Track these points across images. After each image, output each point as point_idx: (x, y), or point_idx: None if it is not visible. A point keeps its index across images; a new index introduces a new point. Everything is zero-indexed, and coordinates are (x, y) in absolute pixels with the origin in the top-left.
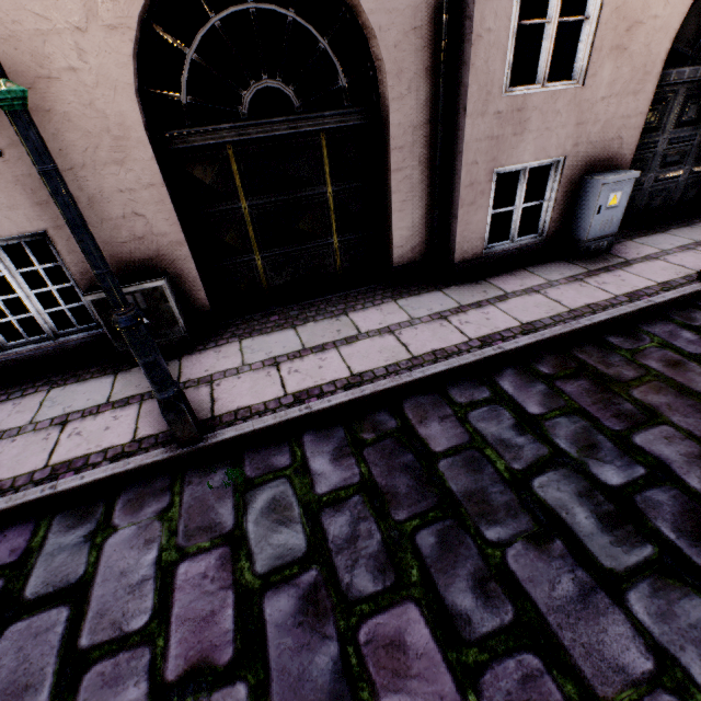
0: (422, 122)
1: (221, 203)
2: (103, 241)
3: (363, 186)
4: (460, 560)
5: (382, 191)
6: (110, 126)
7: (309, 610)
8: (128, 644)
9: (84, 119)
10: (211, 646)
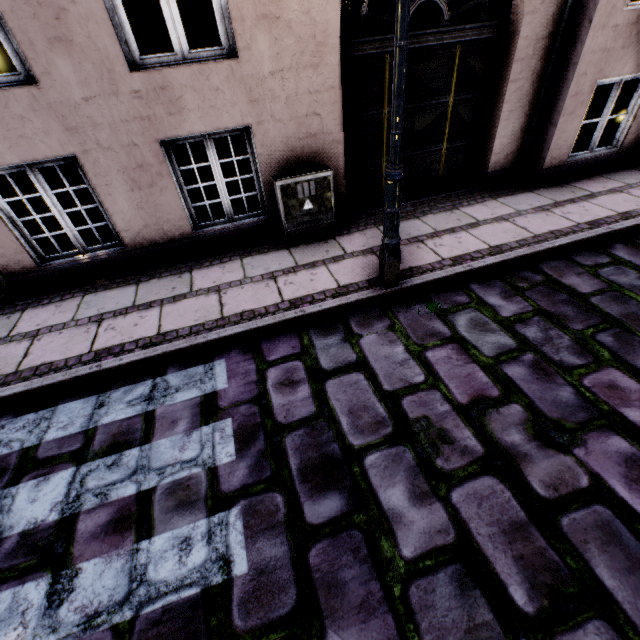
0: (544, 35)
1: (368, 108)
2: (287, 137)
3: (477, 97)
4: (637, 348)
5: (491, 102)
6: (316, 33)
7: (539, 373)
8: (420, 389)
9: (300, 27)
10: (481, 389)
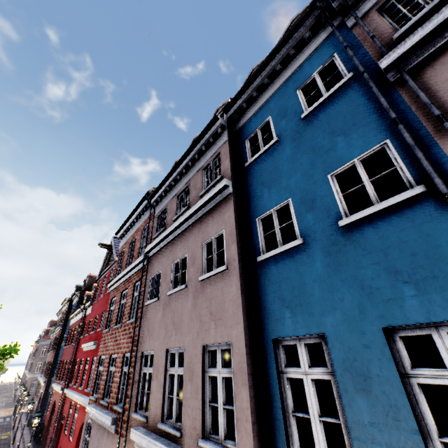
0: None
1: None
2: None
3: None
4: None
5: None
6: None
7: None
8: None
9: None
10: None
